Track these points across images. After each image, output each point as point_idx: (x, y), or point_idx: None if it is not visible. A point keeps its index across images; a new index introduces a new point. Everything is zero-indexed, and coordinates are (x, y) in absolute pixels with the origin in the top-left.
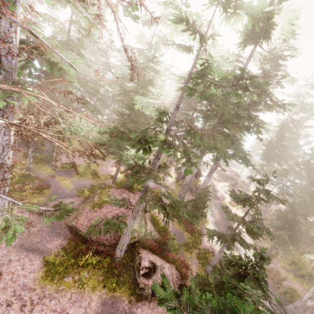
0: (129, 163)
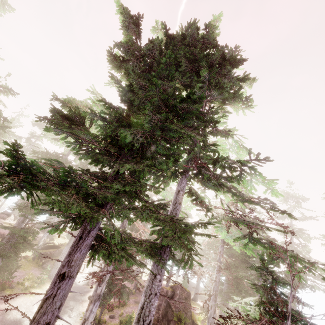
0: None
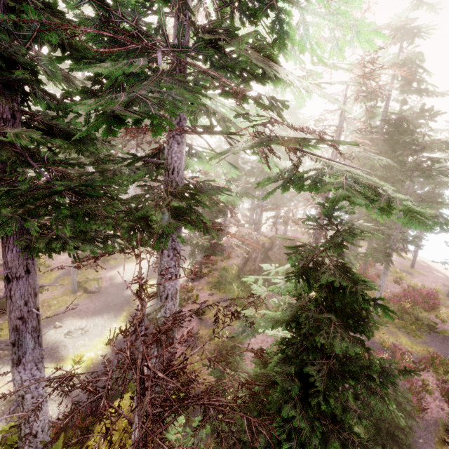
0: None
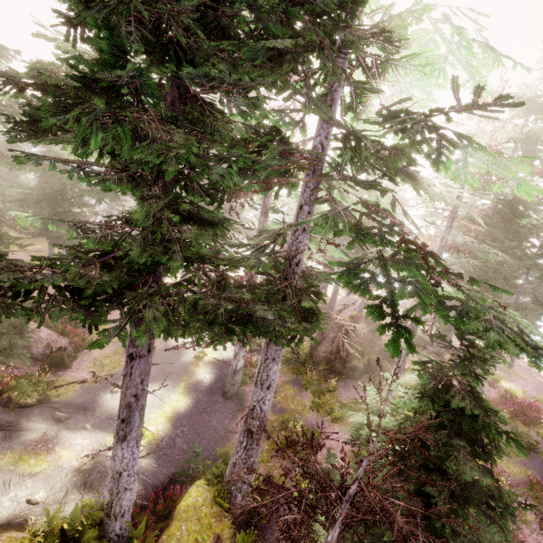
0: None
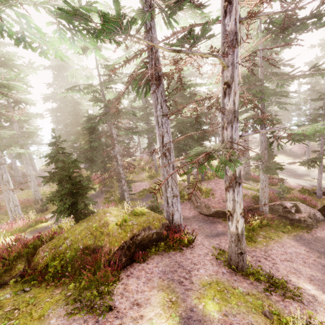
0: (240, 126)
